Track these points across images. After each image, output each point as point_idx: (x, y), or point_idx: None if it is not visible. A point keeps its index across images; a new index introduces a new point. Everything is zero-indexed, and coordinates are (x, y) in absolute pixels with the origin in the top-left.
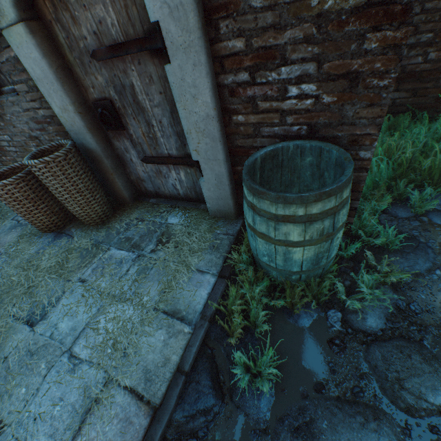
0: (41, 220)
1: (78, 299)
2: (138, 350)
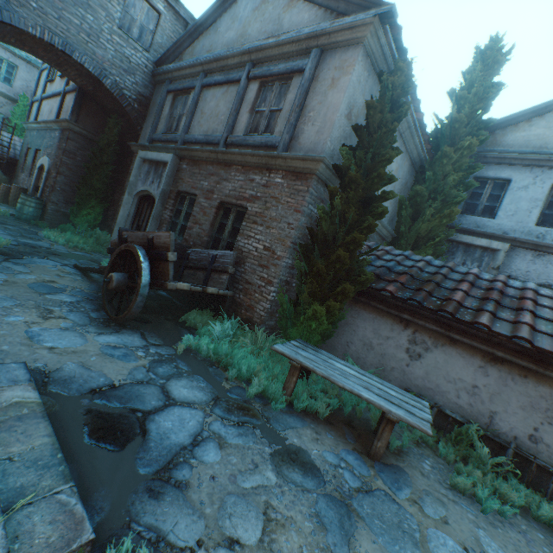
0: (3, 198)
1: None
2: None
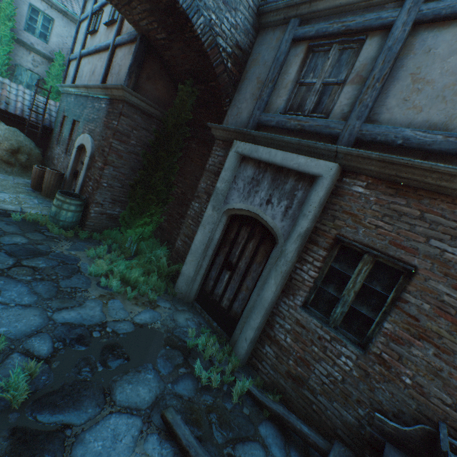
0: (35, 183)
1: (12, 196)
2: (6, 205)
